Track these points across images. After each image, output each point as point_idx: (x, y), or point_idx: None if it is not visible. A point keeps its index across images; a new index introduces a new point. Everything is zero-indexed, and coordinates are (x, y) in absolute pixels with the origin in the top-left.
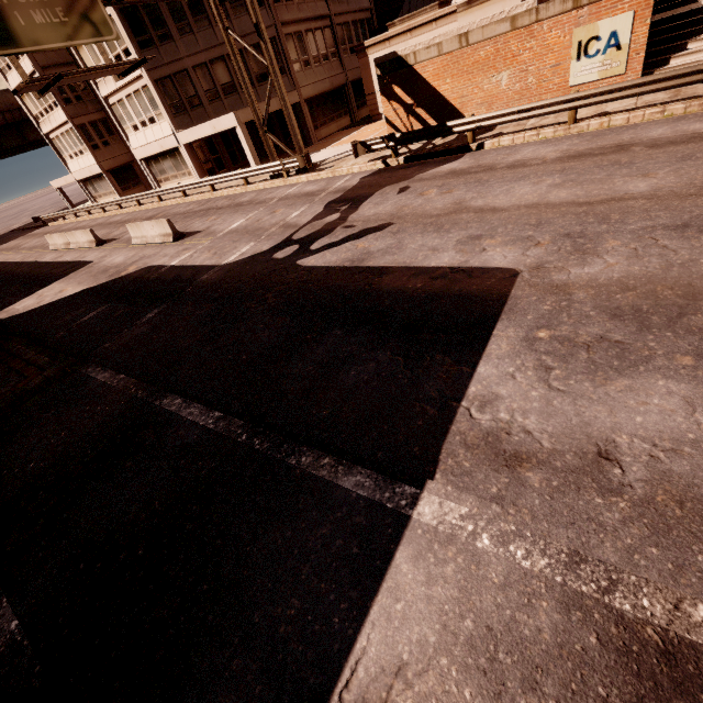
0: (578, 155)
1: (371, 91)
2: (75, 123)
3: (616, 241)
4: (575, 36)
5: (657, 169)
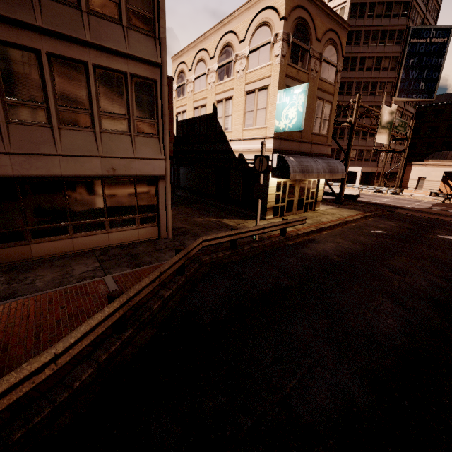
0: None
1: (407, 178)
2: None
3: None
4: None
5: None
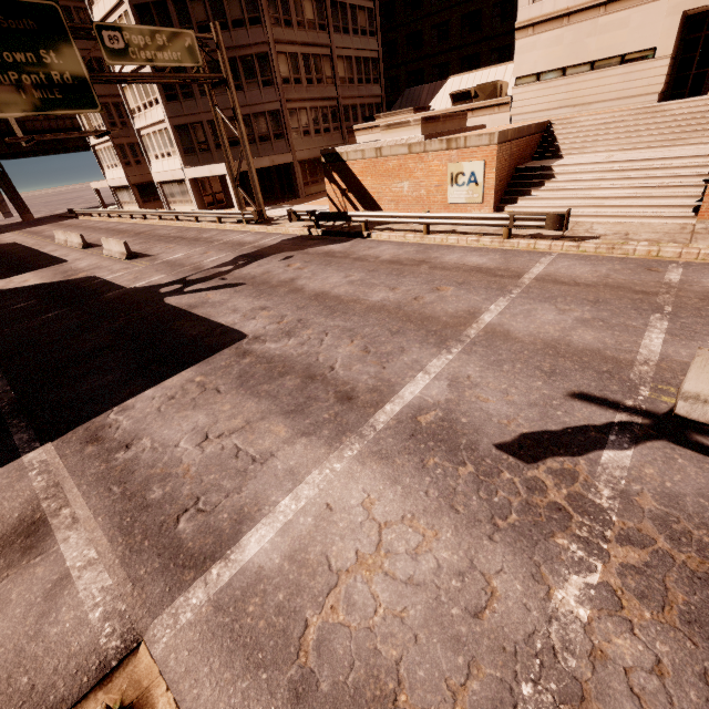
0: (395, 261)
1: None
2: (115, 142)
3: (312, 330)
4: (449, 168)
5: (405, 286)
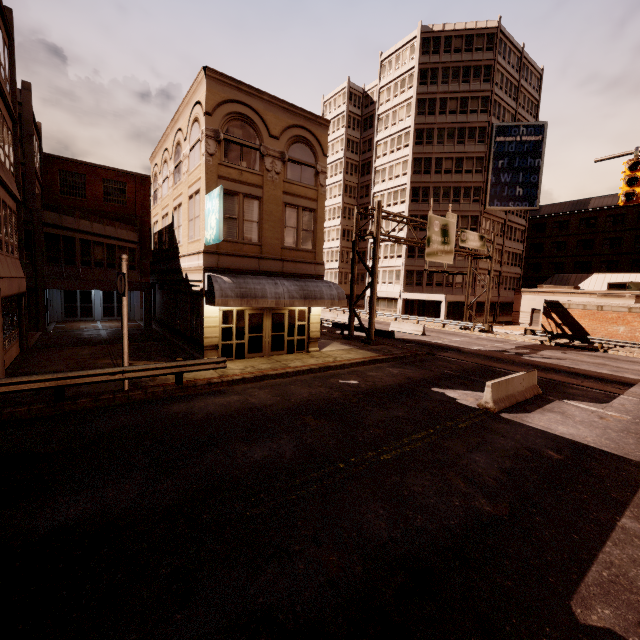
0: None
1: (517, 310)
2: (339, 270)
3: None
4: None
5: None
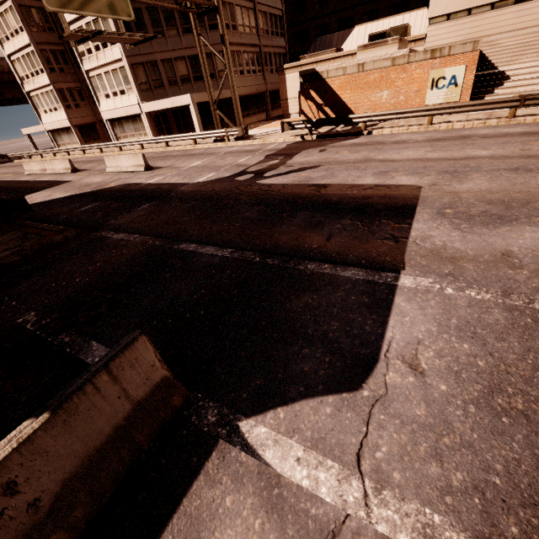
0: (438, 139)
1: (285, 98)
2: (55, 87)
3: (478, 174)
4: (430, 75)
5: (490, 146)
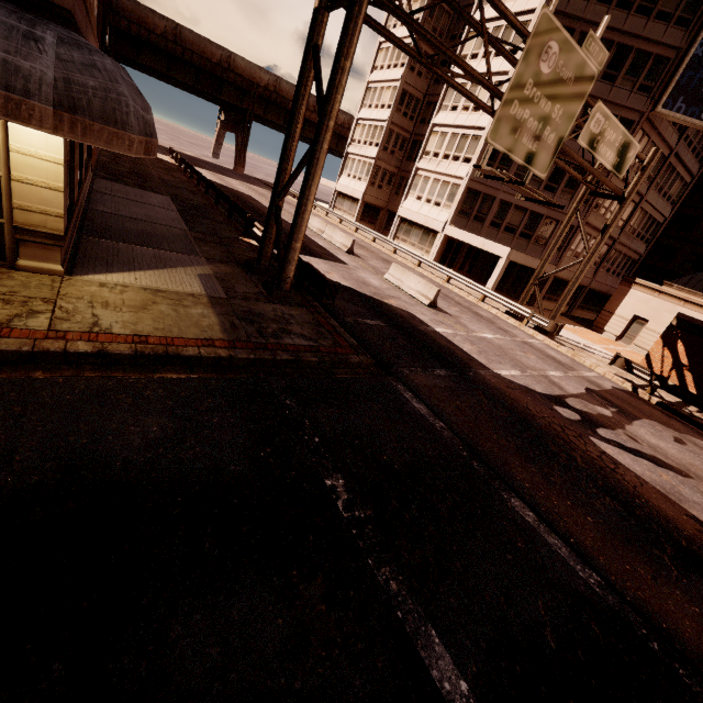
0: None
1: (611, 310)
2: (376, 162)
3: None
4: None
5: None
